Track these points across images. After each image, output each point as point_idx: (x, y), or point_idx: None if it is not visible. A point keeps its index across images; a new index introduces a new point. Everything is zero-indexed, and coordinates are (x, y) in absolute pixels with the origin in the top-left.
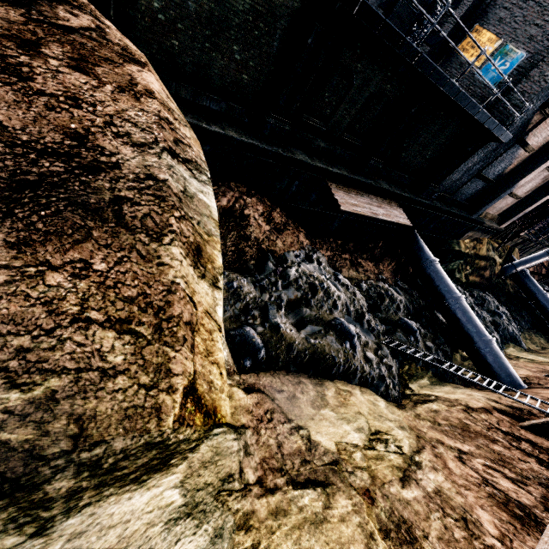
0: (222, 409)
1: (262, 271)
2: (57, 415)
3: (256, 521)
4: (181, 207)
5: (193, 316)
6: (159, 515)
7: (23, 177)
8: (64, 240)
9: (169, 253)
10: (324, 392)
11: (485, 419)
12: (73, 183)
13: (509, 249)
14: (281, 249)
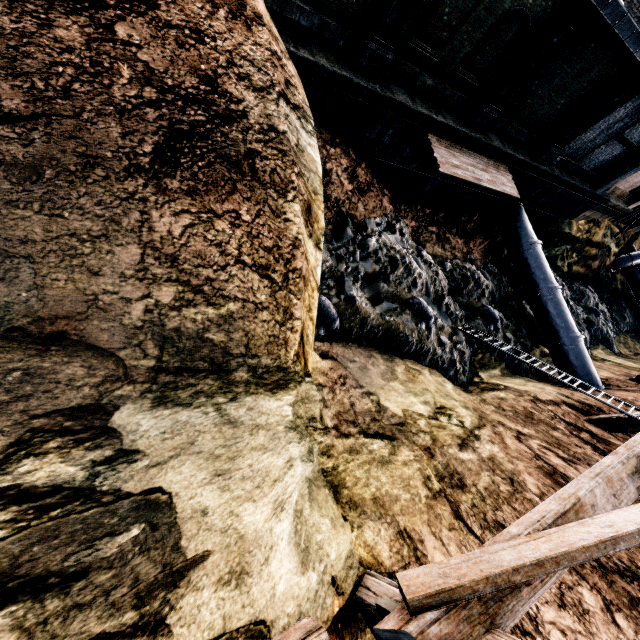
0: (308, 364)
1: (340, 238)
2: (236, 329)
3: (336, 452)
4: (297, 162)
5: (306, 272)
6: (282, 420)
7: (179, 126)
8: (220, 191)
9: (292, 210)
10: (394, 368)
11: (551, 410)
12: (215, 134)
13: (631, 236)
14: (362, 214)
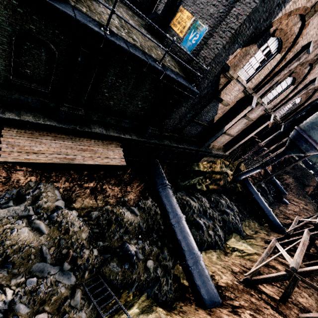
0: None
1: None
2: None
3: None
4: None
5: None
6: None
7: None
8: None
9: None
10: None
11: None
12: None
13: (237, 164)
14: None
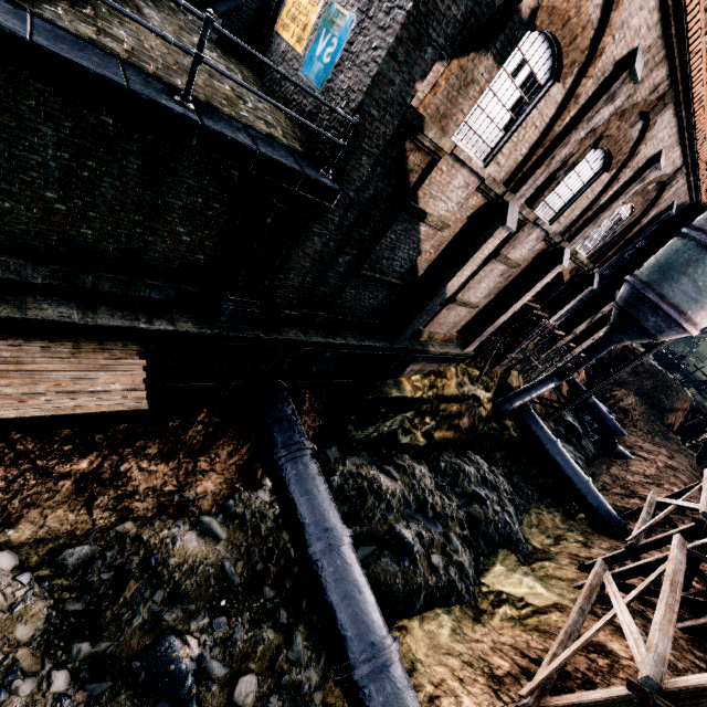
0: None
1: None
2: None
3: None
4: None
5: None
6: None
7: None
8: None
9: None
10: None
11: None
12: None
13: (500, 375)
14: None
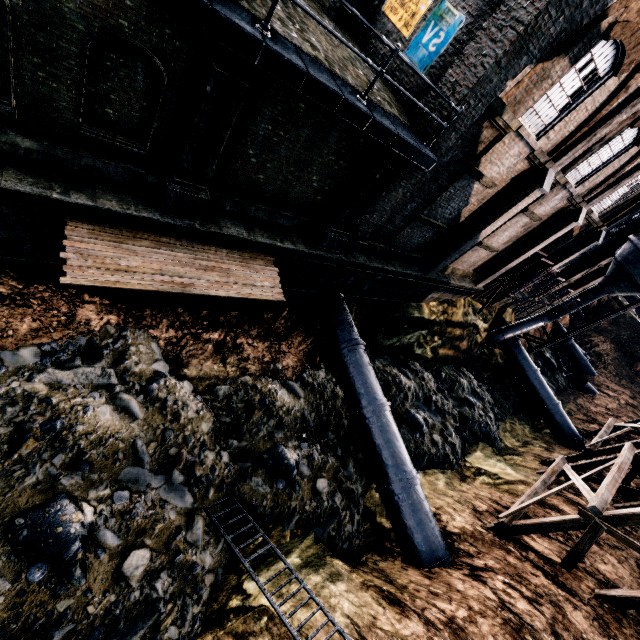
0: None
1: None
2: None
3: None
4: None
5: None
6: None
7: None
8: None
9: None
10: None
11: None
12: None
13: (498, 310)
14: None
